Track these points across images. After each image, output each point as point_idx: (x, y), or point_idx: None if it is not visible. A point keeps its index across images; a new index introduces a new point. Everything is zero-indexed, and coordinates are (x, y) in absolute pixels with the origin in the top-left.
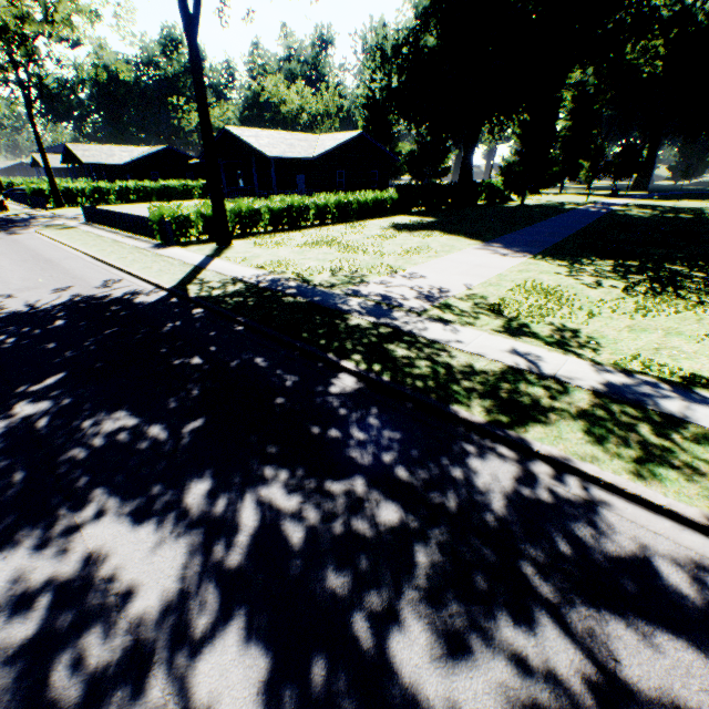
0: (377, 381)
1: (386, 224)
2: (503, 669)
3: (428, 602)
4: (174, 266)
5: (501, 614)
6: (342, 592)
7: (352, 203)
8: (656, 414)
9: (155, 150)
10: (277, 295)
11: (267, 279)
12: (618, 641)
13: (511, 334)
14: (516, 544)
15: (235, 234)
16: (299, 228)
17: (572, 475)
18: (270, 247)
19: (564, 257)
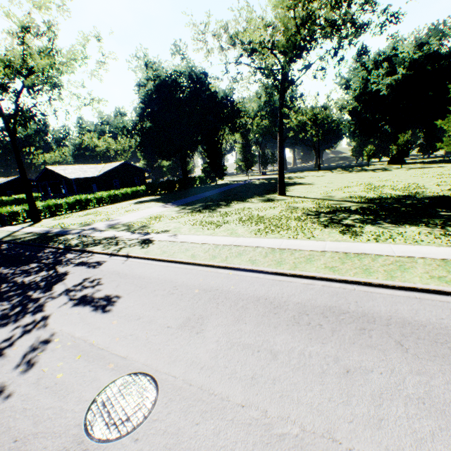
0: (58, 247)
1: (134, 202)
2: (37, 275)
3: (30, 273)
4: (3, 233)
5: (44, 271)
6: (11, 276)
7: (118, 194)
8: (131, 239)
9: (10, 179)
10: (45, 234)
11: (46, 230)
12: (65, 269)
13: (123, 230)
14: (61, 264)
15: (48, 216)
16: (86, 209)
17: (91, 253)
18: (61, 219)
19: (188, 205)
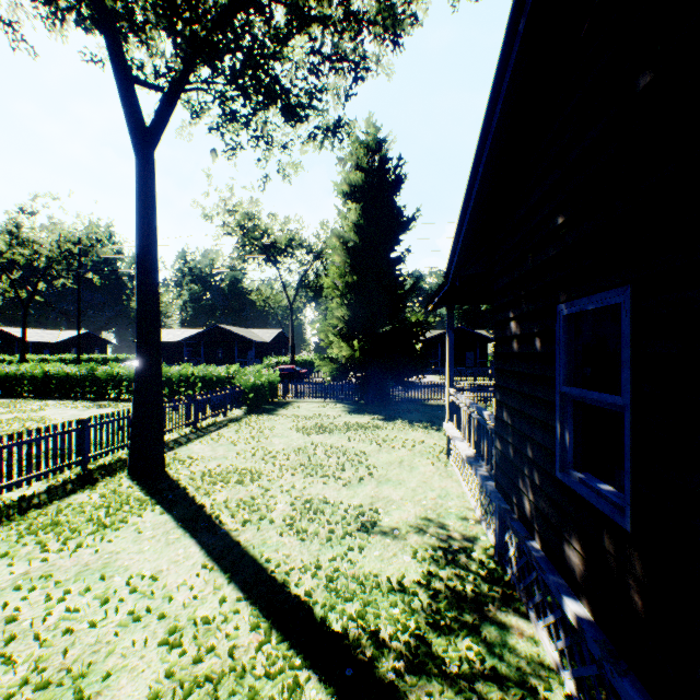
0: None
1: None
2: None
3: None
4: None
5: None
6: None
7: None
8: None
9: (274, 331)
10: None
11: None
12: None
13: None
14: None
15: None
16: None
17: None
18: None
19: None
